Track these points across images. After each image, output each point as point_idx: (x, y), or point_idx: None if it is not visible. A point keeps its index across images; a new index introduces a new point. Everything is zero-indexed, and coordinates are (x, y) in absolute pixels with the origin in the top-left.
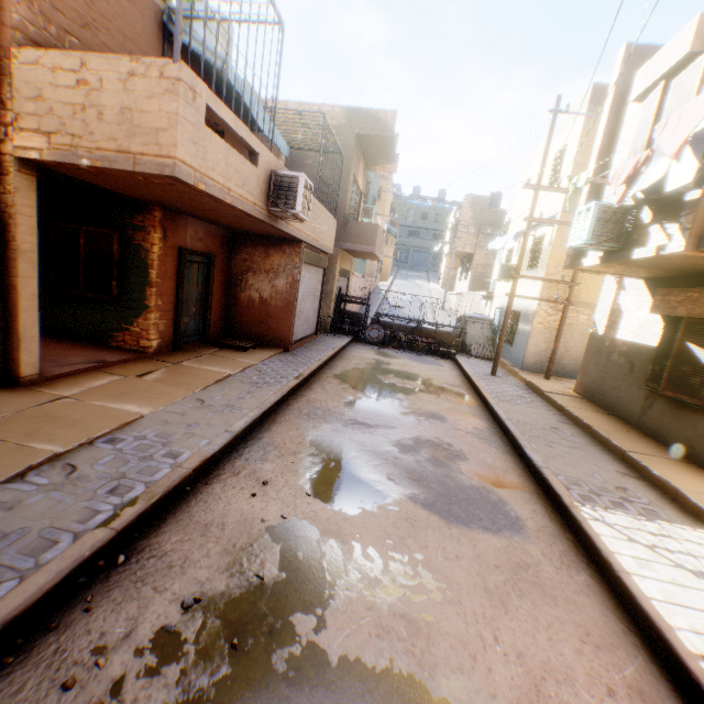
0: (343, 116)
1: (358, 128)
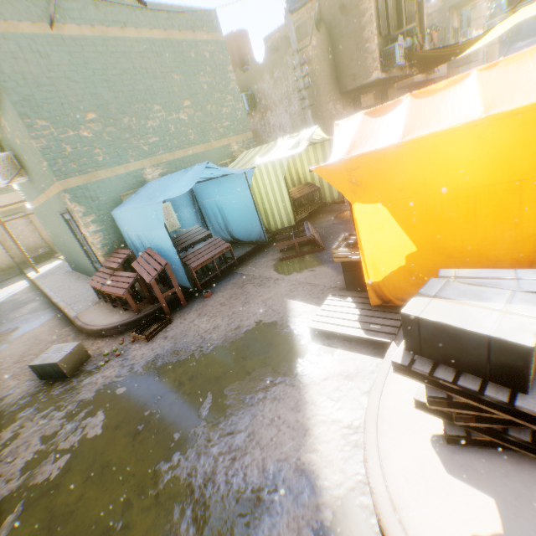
0: (439, 4)
1: (448, 5)
